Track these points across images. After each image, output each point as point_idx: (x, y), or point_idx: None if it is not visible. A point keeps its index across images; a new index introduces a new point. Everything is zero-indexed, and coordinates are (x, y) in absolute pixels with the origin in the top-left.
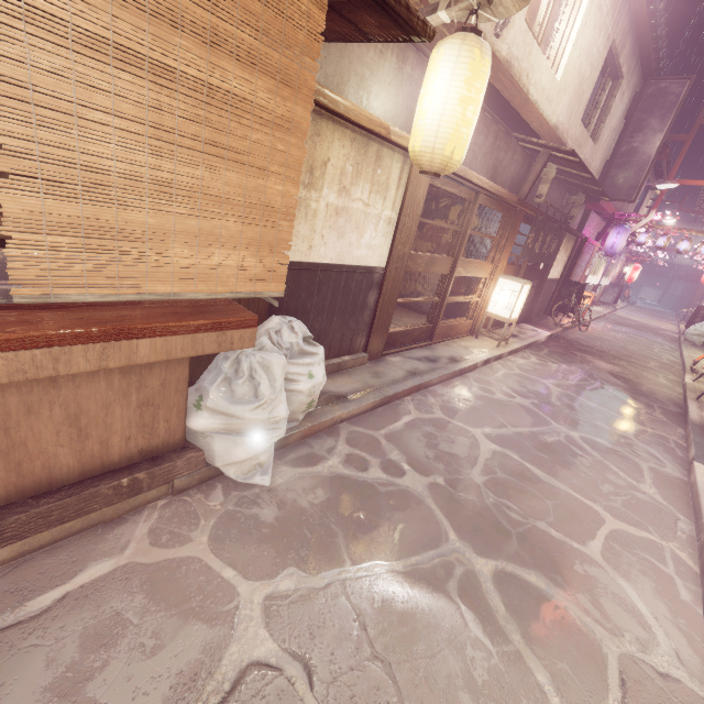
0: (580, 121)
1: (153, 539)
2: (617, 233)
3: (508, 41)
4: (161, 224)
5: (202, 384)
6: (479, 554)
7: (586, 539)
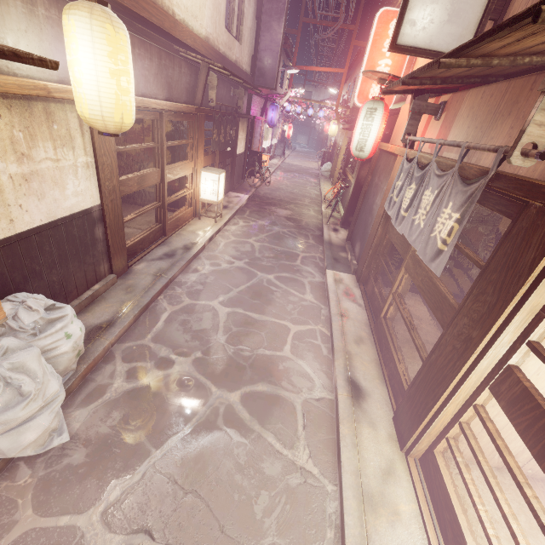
0: (224, 28)
1: None
2: (272, 110)
3: None
4: None
5: None
6: (231, 392)
7: (283, 347)
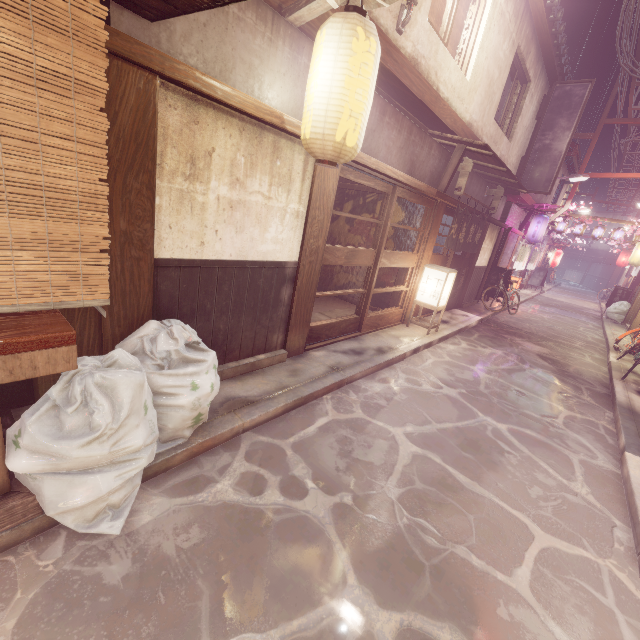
0: (493, 120)
1: None
2: (537, 223)
3: (412, 38)
4: None
5: (22, 415)
6: (381, 605)
7: (513, 566)
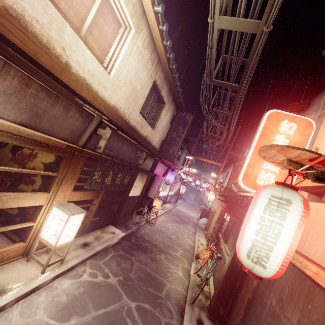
0: (139, 113)
1: None
2: (170, 174)
3: None
4: None
5: None
6: None
7: None
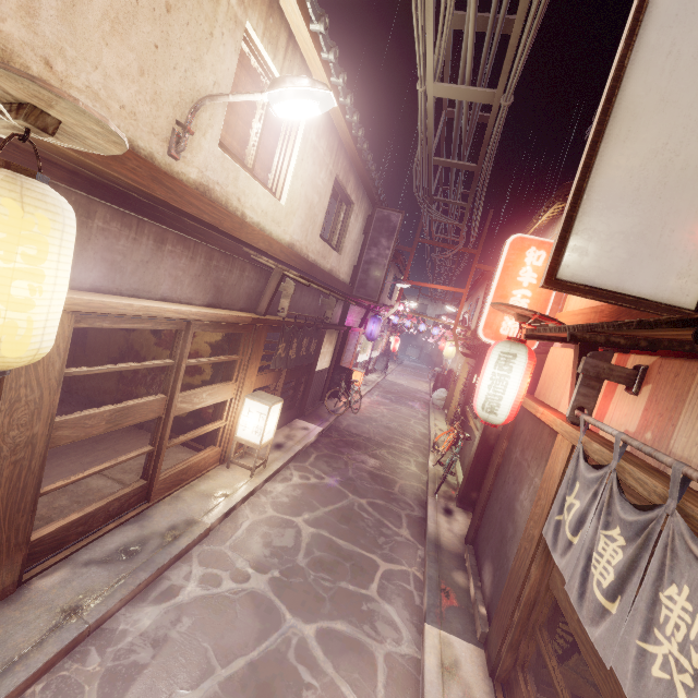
0: (319, 238)
1: None
2: (373, 322)
3: (198, 164)
4: None
5: None
6: None
7: None
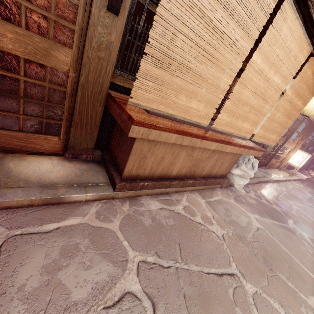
0: None
1: (223, 196)
2: None
3: None
4: (272, 128)
5: (239, 162)
6: (302, 231)
7: None
